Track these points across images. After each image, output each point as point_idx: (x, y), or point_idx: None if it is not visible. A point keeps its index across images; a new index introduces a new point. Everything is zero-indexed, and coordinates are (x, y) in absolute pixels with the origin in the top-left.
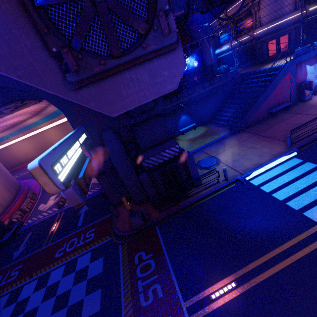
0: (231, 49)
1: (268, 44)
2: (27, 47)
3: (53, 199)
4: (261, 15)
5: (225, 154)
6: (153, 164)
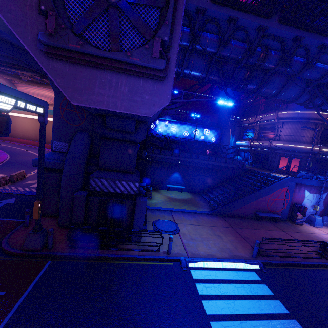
0: (249, 146)
1: (281, 158)
2: (31, 3)
3: None
4: (282, 133)
5: (189, 228)
6: (101, 187)
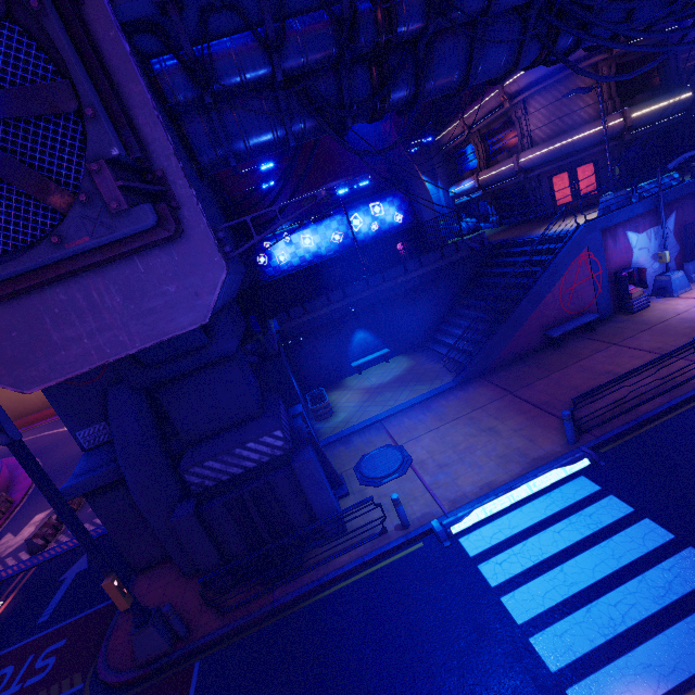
0: (478, 188)
1: (553, 181)
2: None
3: (37, 522)
4: (531, 125)
5: (427, 443)
6: (214, 477)
